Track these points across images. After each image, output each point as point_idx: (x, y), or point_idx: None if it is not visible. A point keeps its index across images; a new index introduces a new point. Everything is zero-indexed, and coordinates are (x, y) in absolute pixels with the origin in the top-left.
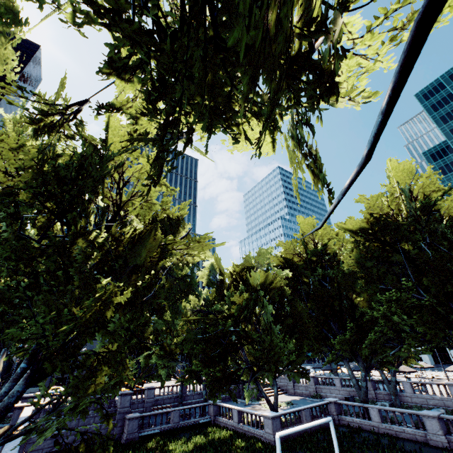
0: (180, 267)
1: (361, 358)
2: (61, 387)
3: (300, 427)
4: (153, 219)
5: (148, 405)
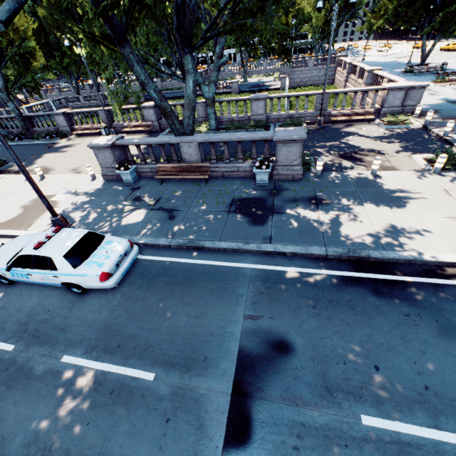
0: None
1: (73, 73)
2: None
3: (35, 104)
4: None
5: None
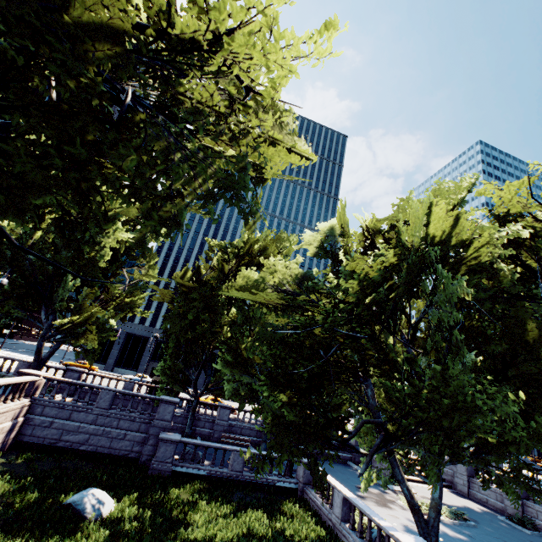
0: (280, 237)
1: None
2: (148, 377)
3: None
4: (160, 11)
5: (218, 428)
